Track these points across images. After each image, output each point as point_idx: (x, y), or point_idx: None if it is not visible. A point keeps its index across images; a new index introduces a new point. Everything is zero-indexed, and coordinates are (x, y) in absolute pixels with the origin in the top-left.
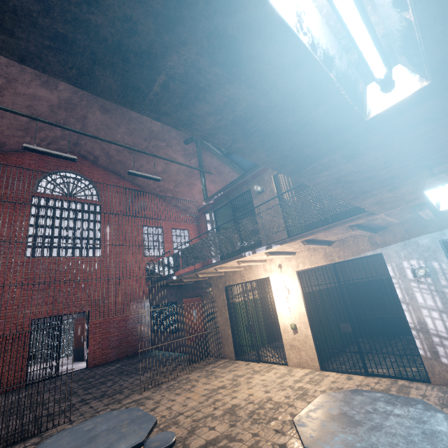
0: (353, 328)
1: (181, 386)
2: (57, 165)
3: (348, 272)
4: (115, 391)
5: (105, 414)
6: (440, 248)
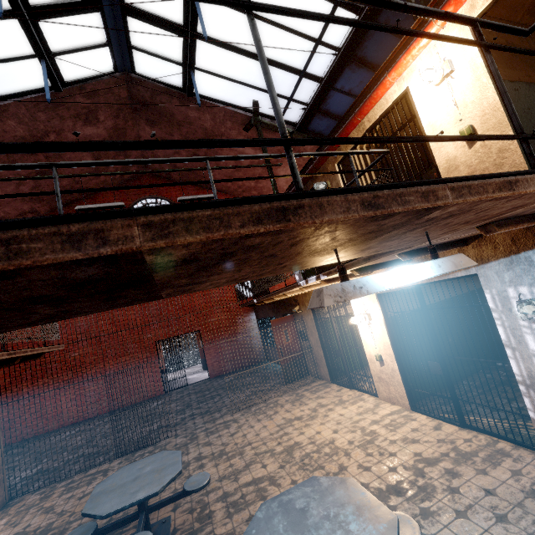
0: (443, 370)
1: (266, 410)
2: (137, 194)
3: None
4: (217, 409)
5: (159, 454)
6: None
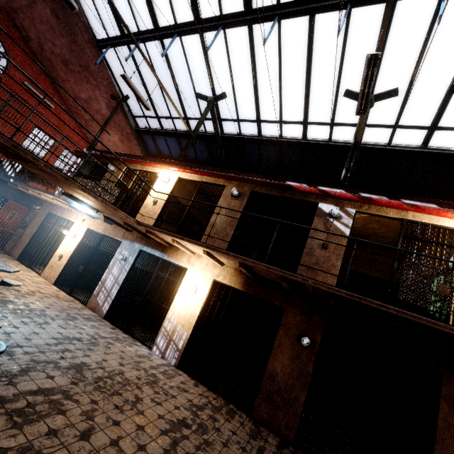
0: (83, 270)
1: None
2: None
3: None
4: None
5: None
6: (137, 252)
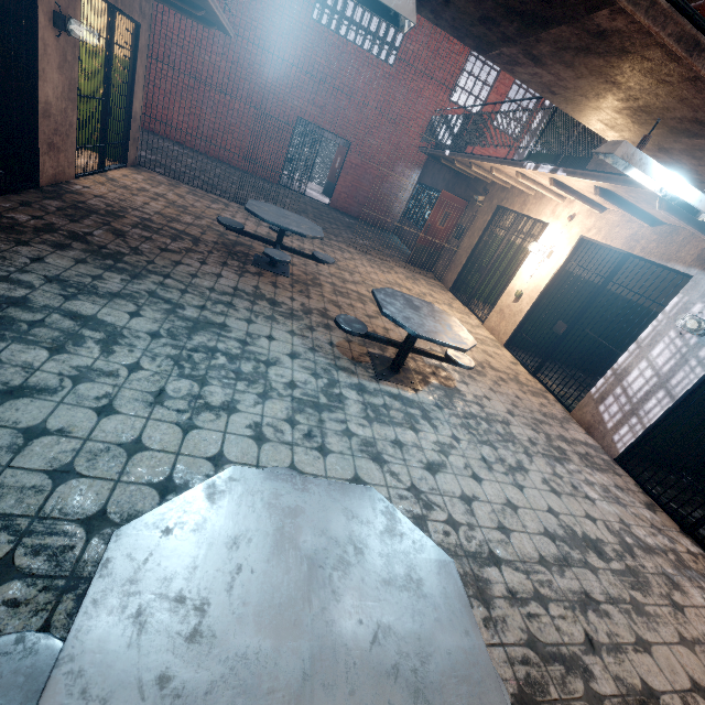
0: (565, 332)
1: (381, 266)
2: None
3: None
4: (333, 233)
5: (301, 217)
6: None
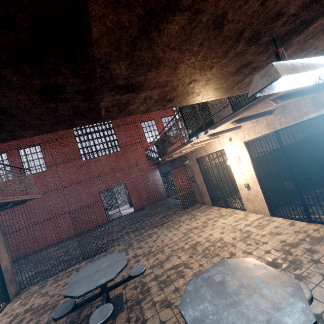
0: (296, 186)
1: (174, 225)
2: None
3: (314, 124)
4: (142, 227)
5: (110, 255)
6: None
